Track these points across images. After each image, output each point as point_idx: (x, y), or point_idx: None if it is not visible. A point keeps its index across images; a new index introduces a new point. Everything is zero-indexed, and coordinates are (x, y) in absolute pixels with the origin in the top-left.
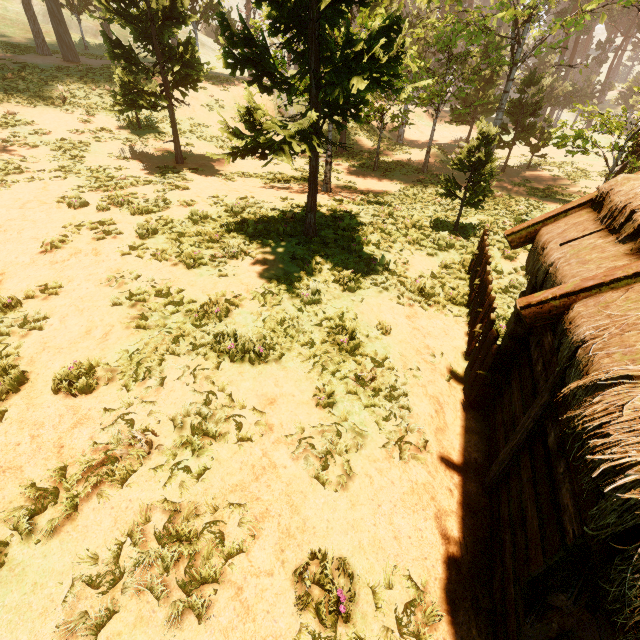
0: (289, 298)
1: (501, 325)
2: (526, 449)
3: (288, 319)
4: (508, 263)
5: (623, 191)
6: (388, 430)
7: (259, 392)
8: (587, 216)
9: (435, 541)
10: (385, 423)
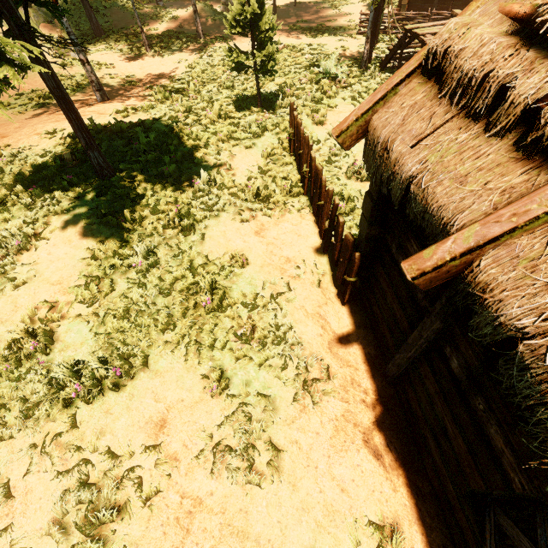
0: (121, 275)
1: (341, 205)
2: (423, 360)
3: (133, 305)
4: (321, 129)
5: (469, 49)
6: (291, 379)
7: (141, 422)
8: (424, 91)
9: (373, 468)
10: (285, 372)
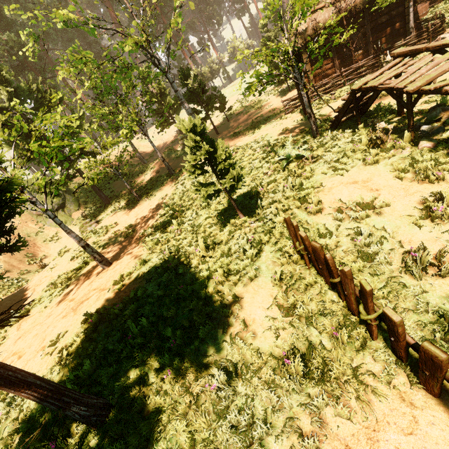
0: None
1: None
2: None
3: None
4: (322, 217)
5: None
6: None
7: None
8: None
9: None
10: None
